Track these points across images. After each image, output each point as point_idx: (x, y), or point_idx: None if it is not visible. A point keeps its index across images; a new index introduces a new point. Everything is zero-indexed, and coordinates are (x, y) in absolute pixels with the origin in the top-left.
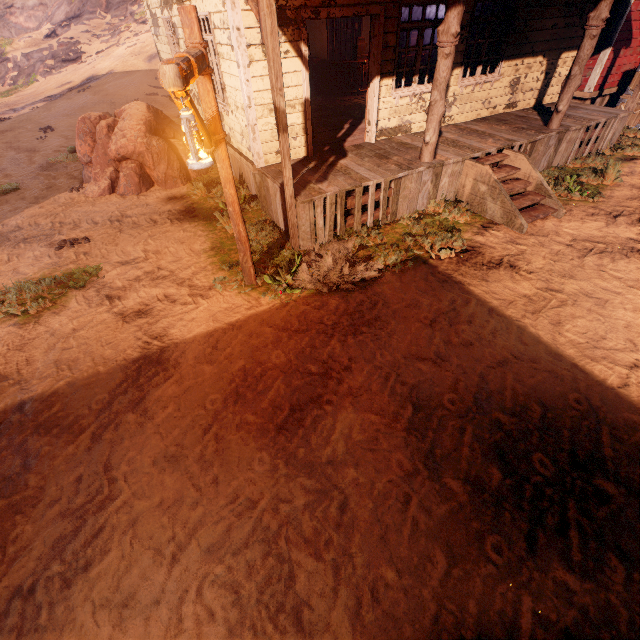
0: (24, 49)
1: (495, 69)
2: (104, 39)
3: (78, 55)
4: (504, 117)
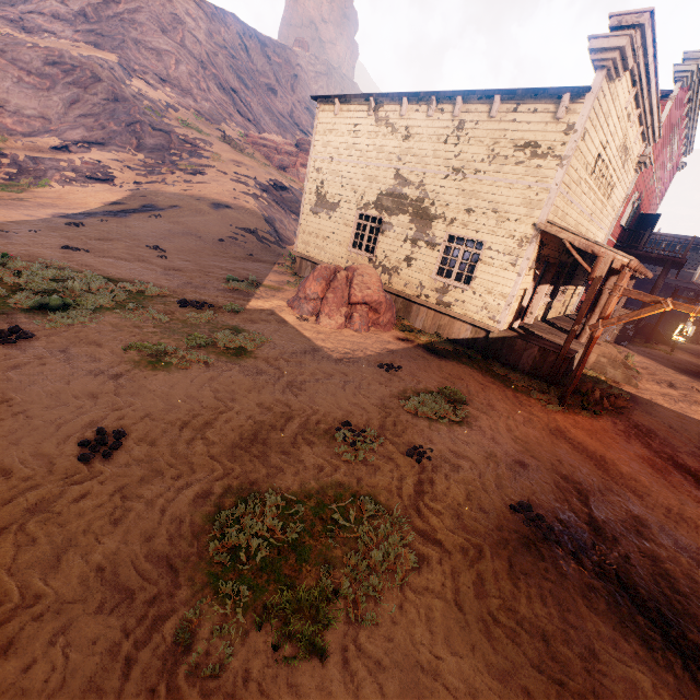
0: (27, 151)
1: (562, 294)
2: (140, 172)
3: (109, 177)
4: (564, 319)
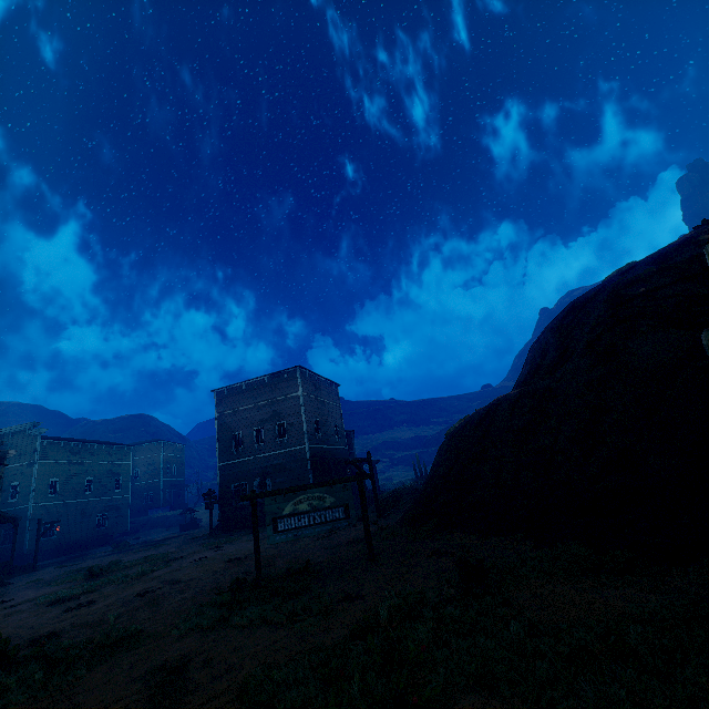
0: None
1: None
2: None
3: None
4: None
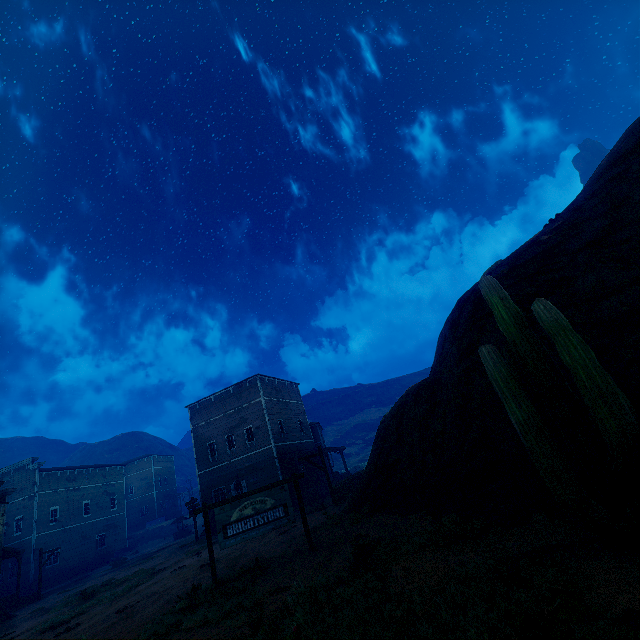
0: None
1: None
2: None
3: None
4: None
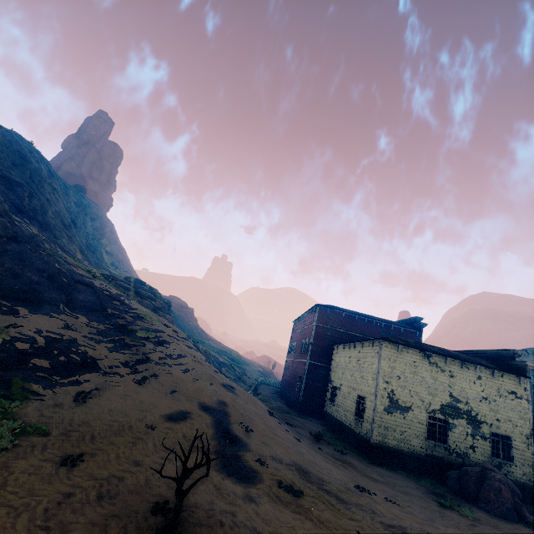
0: None
1: None
2: (108, 345)
3: (90, 360)
4: None
